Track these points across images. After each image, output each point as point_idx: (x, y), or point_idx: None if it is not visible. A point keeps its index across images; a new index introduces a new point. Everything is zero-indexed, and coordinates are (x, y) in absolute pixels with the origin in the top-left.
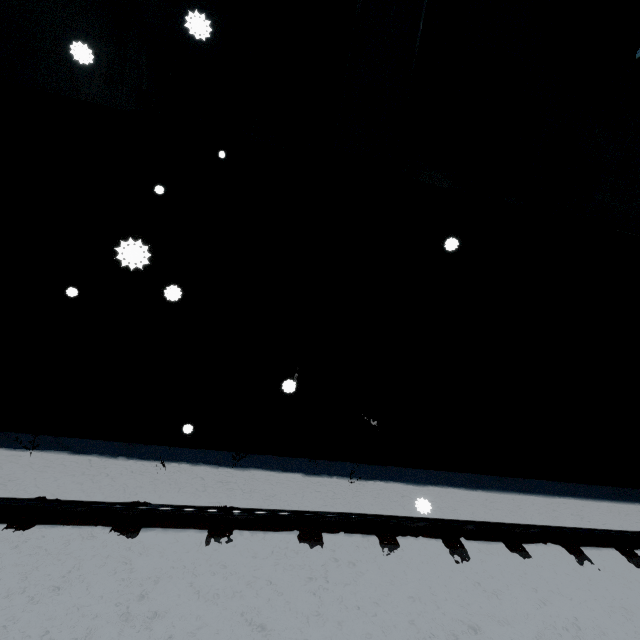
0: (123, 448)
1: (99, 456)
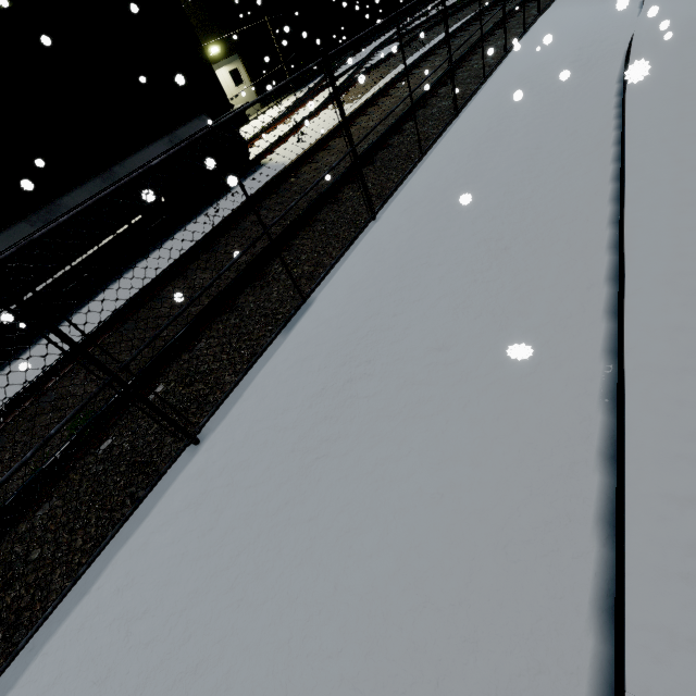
0: None
1: None
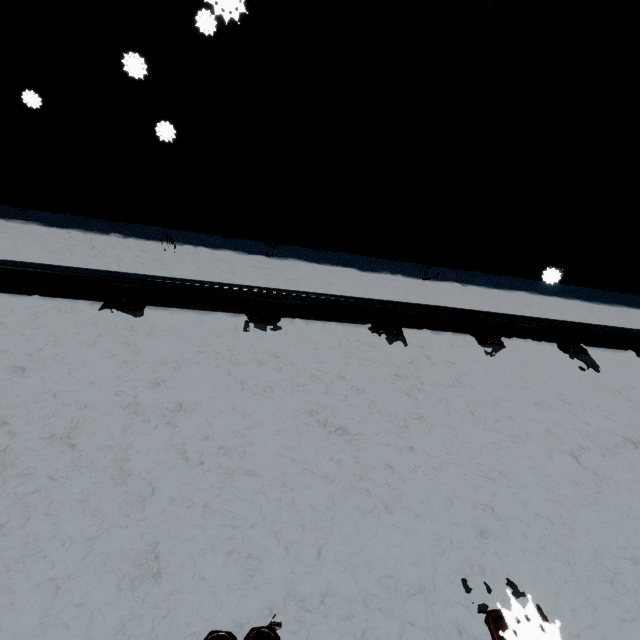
0: (117, 228)
1: (83, 231)
